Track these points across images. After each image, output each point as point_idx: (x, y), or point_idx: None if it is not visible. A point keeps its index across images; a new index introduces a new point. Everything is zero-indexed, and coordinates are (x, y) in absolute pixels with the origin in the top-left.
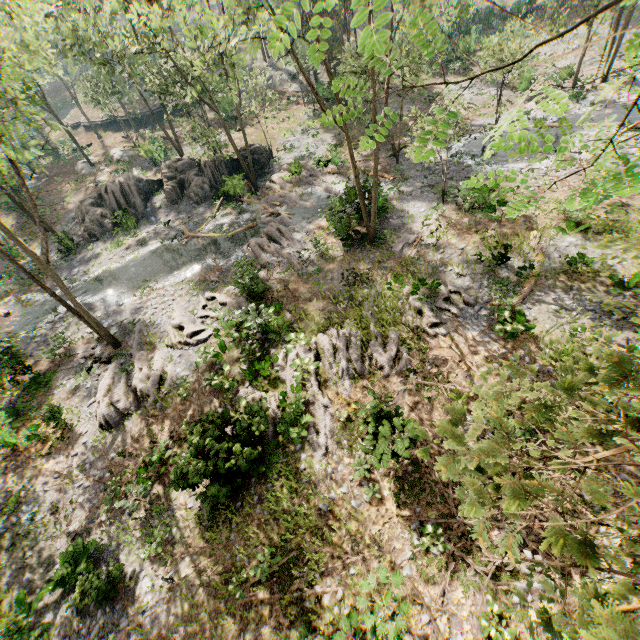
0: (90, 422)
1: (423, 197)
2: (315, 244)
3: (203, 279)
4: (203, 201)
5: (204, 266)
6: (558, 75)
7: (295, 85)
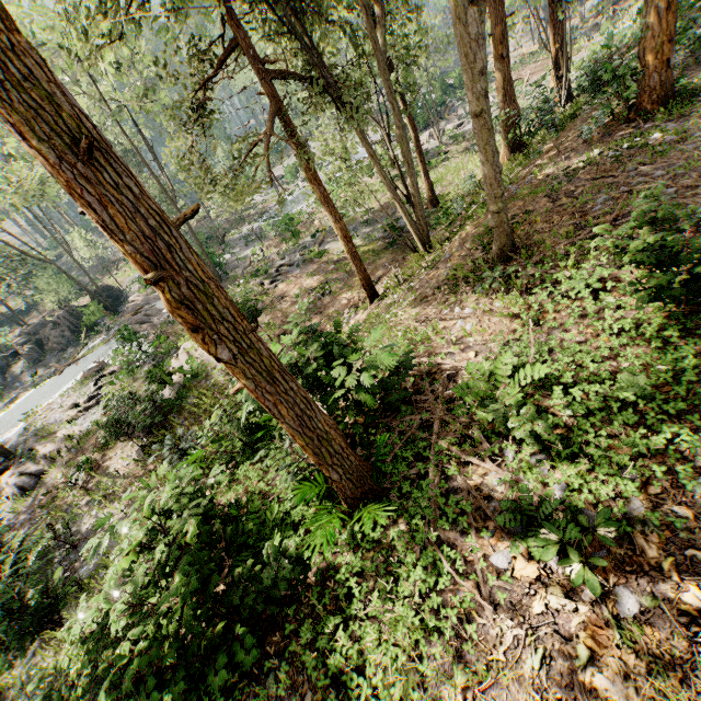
0: (3, 508)
1: (249, 247)
2: None
3: (88, 376)
4: (69, 346)
5: (86, 371)
6: None
7: None
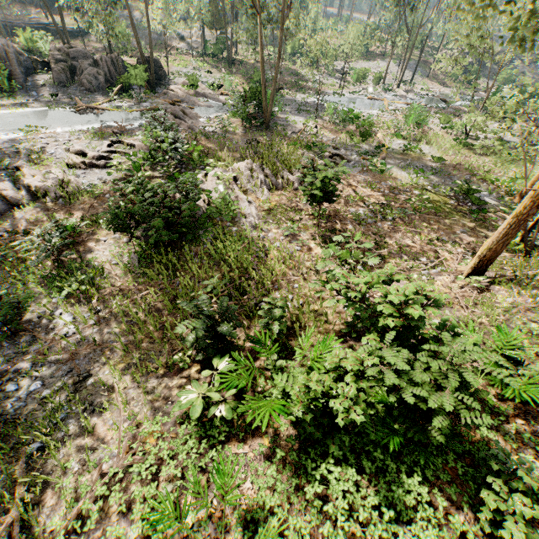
0: None
1: (300, 115)
2: (220, 119)
3: (104, 132)
4: (96, 90)
5: (104, 125)
6: (374, 77)
7: (183, 43)
